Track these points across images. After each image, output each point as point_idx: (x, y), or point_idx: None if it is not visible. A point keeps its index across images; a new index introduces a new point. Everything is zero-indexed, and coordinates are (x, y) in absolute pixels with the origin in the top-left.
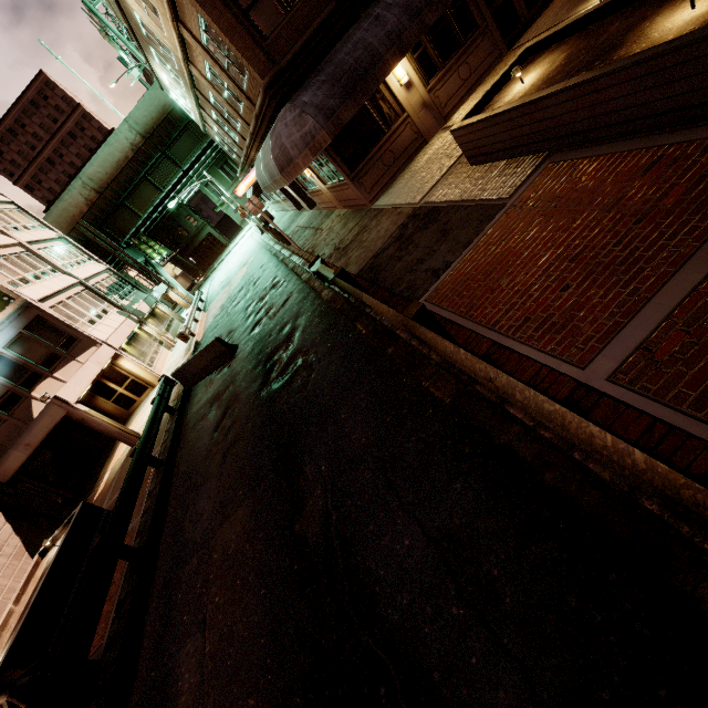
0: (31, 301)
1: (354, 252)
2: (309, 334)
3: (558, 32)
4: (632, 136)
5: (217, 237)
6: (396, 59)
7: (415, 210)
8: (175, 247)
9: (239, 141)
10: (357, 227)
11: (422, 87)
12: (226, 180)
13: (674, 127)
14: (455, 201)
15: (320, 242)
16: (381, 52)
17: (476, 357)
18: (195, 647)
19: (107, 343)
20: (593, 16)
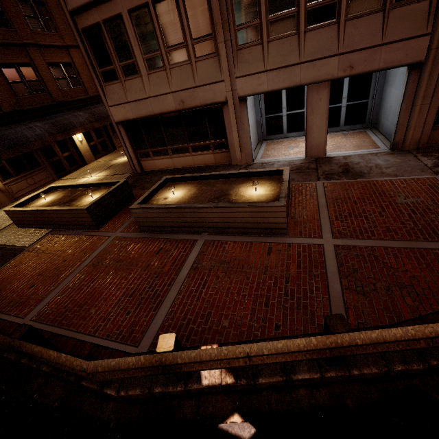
0: None
1: None
2: None
3: (63, 186)
4: (77, 230)
5: None
6: None
7: None
8: None
9: None
10: None
11: None
12: None
13: (87, 230)
14: (1, 245)
15: None
16: None
17: None
18: None
19: None
20: (74, 186)
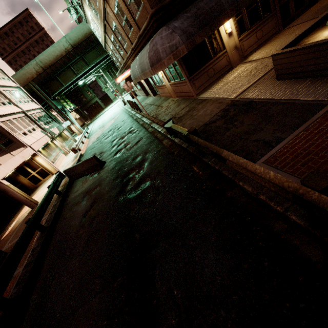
0: None
1: (187, 121)
2: (155, 166)
3: None
4: None
5: (100, 103)
6: (233, 13)
7: (233, 102)
8: (78, 104)
9: (123, 54)
10: (188, 107)
11: (236, 37)
12: (109, 77)
13: None
14: (269, 99)
15: (161, 113)
16: (225, 7)
17: None
18: None
19: (31, 146)
20: None
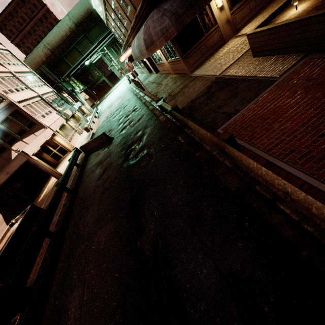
0: (13, 102)
1: (179, 98)
2: (151, 138)
3: None
4: None
5: (107, 82)
6: None
7: (217, 79)
8: (86, 84)
9: (124, 31)
10: (182, 85)
11: (228, 11)
12: (114, 54)
13: None
14: (242, 76)
15: (160, 91)
16: None
17: (276, 175)
18: (78, 295)
19: (50, 127)
20: None
